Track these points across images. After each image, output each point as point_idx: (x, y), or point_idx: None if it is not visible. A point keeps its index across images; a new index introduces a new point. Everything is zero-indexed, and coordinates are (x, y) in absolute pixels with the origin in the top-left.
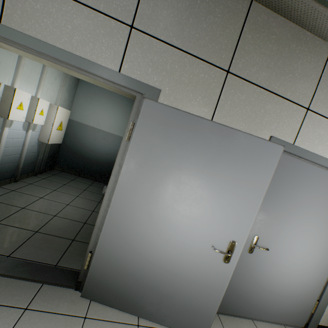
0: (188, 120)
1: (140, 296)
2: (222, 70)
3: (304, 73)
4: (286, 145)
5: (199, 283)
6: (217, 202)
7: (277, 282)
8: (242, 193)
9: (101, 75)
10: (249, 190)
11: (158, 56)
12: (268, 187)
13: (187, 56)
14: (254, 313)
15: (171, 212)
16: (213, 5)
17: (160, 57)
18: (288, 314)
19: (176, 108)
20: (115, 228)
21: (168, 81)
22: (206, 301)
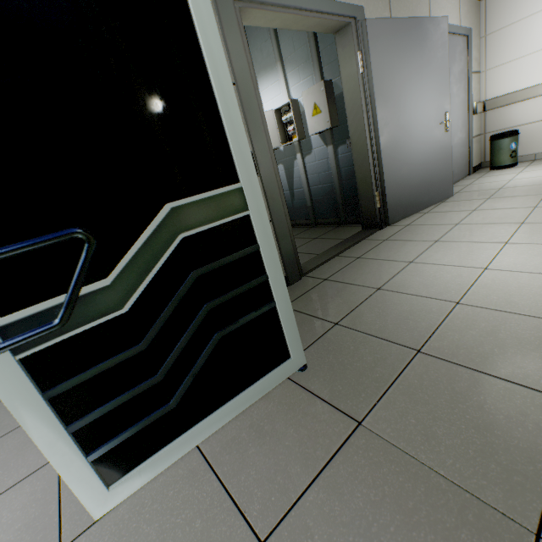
0: (396, 25)
1: (417, 195)
2: None
3: None
4: None
5: (440, 159)
6: (430, 88)
7: (452, 148)
8: (439, 72)
9: (330, 11)
10: (441, 66)
11: None
12: None
13: None
14: None
15: (412, 115)
16: None
17: None
18: (461, 169)
19: (386, 18)
20: (388, 155)
21: None
22: (446, 169)
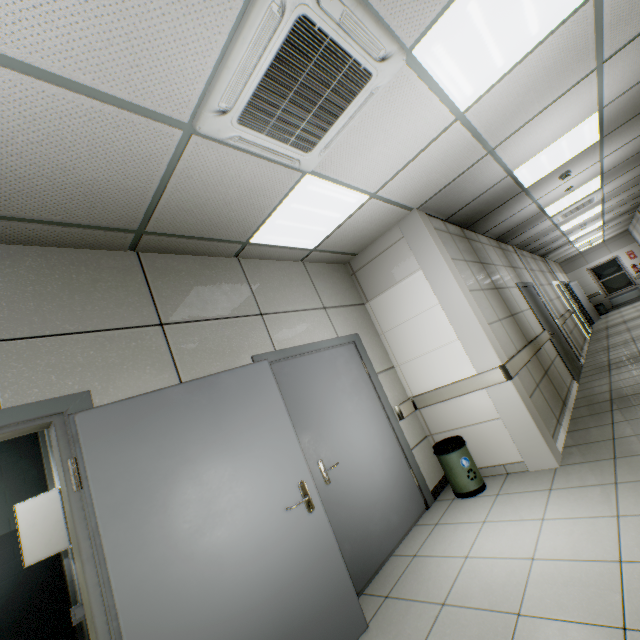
0: (156, 400)
1: None
2: (155, 326)
3: (234, 288)
4: (271, 355)
5: (310, 567)
6: (254, 458)
7: (373, 487)
8: (269, 428)
9: None
10: (272, 419)
11: (55, 354)
12: (289, 404)
13: (99, 334)
14: (387, 545)
15: (216, 520)
16: (97, 272)
17: (61, 354)
18: (407, 508)
19: (131, 397)
20: (152, 635)
21: (92, 375)
22: (333, 578)
